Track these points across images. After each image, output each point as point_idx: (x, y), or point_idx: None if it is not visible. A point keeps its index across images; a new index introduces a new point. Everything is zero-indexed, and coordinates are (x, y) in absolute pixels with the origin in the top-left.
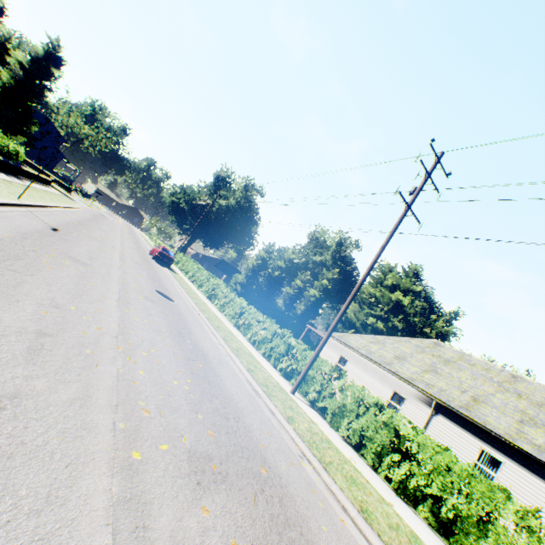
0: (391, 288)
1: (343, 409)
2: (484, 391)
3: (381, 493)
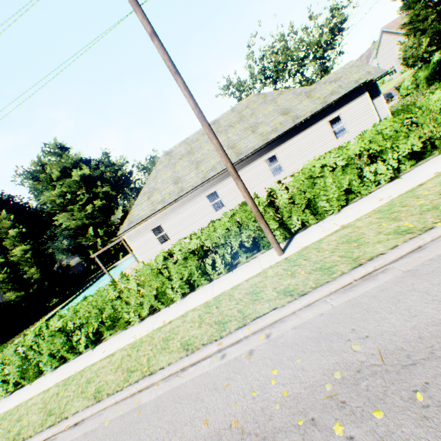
0: (64, 175)
1: (312, 201)
2: (225, 141)
3: (424, 179)
